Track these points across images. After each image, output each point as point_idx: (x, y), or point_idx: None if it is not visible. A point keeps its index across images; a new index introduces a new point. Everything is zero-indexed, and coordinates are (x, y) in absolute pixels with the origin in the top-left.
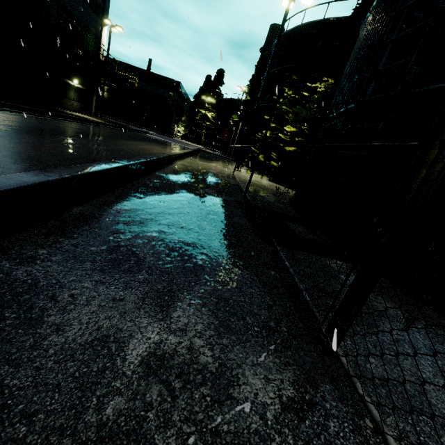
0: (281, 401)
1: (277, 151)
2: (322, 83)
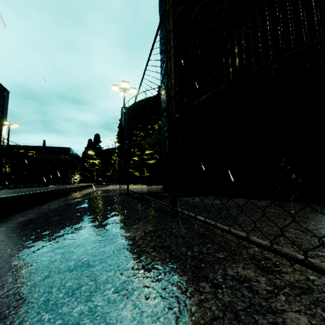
0: (145, 232)
1: (146, 167)
2: (156, 124)
